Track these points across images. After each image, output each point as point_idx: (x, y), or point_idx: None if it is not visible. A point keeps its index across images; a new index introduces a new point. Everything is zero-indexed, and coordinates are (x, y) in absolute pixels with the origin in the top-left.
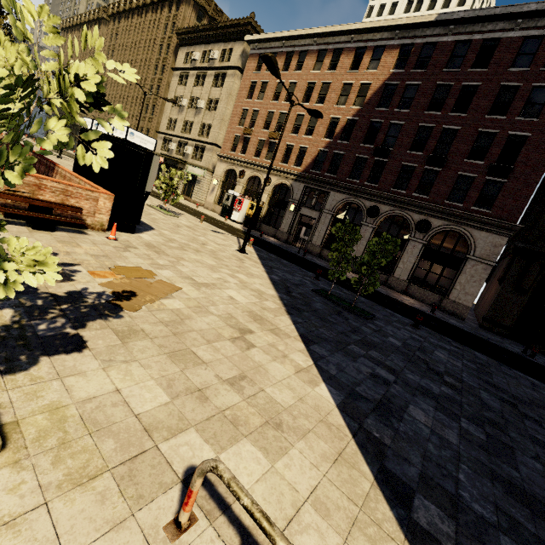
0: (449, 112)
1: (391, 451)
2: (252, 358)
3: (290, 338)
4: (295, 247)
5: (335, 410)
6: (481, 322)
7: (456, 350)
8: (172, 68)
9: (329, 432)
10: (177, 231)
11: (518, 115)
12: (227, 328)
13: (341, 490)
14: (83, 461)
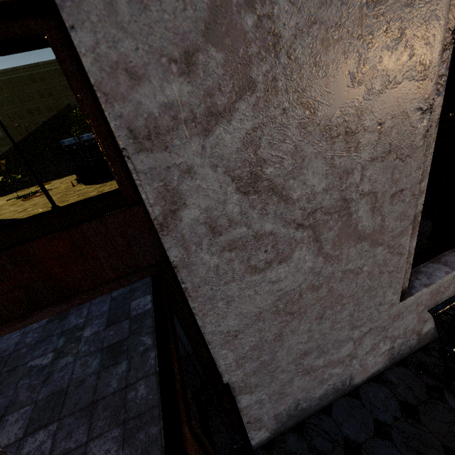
0: None
1: None
2: None
3: None
4: None
5: None
6: None
7: None
8: None
9: None
10: (105, 186)
11: None
12: None
13: None
14: None
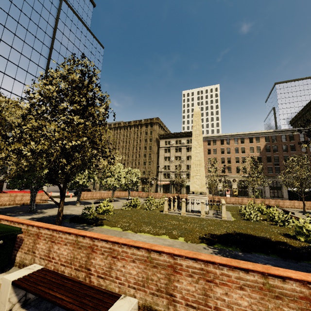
0: (290, 151)
1: None
2: None
3: None
4: None
5: None
6: None
7: None
8: (159, 147)
9: None
10: None
11: (309, 150)
12: None
13: None
14: None
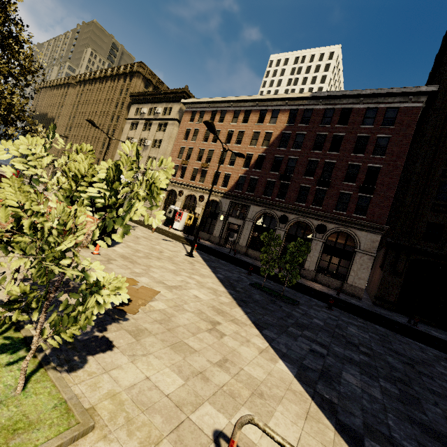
0: (327, 151)
1: (340, 408)
2: (227, 344)
3: (247, 326)
4: (226, 248)
5: (294, 379)
6: (374, 300)
7: (362, 325)
8: (125, 118)
9: (295, 397)
10: (138, 242)
11: (371, 154)
12: (202, 321)
13: (316, 439)
14: (147, 432)
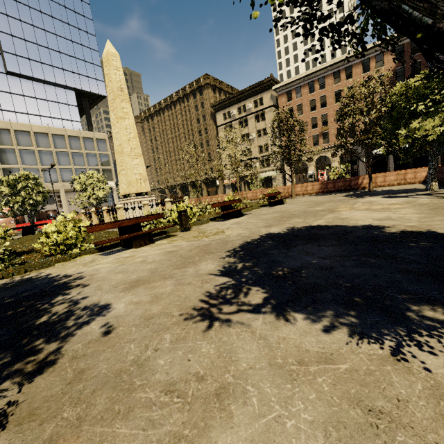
0: None
1: None
2: None
3: None
4: None
5: None
6: None
7: None
8: (216, 126)
9: None
10: None
11: None
12: None
13: None
14: None
